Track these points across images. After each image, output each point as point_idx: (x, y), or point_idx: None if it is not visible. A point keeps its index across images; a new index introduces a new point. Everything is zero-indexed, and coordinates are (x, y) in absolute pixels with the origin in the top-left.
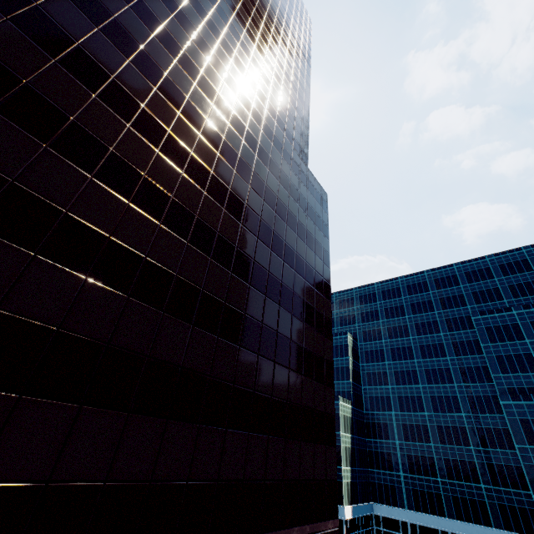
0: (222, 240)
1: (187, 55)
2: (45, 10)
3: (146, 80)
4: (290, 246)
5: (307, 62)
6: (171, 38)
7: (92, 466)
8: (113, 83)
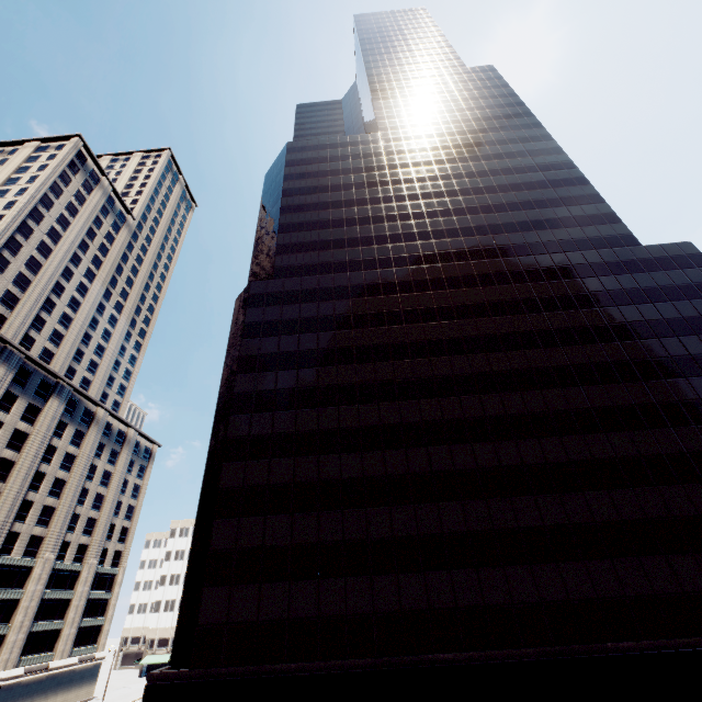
0: (643, 408)
1: (506, 301)
2: (475, 373)
3: (517, 351)
4: (700, 354)
5: (534, 127)
6: (494, 304)
7: (698, 584)
8: (514, 374)
